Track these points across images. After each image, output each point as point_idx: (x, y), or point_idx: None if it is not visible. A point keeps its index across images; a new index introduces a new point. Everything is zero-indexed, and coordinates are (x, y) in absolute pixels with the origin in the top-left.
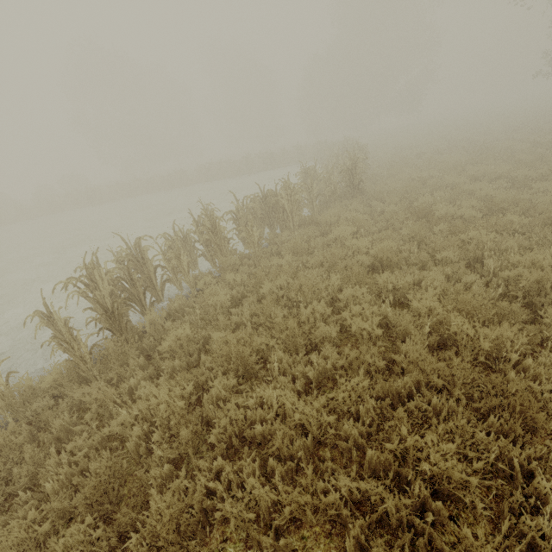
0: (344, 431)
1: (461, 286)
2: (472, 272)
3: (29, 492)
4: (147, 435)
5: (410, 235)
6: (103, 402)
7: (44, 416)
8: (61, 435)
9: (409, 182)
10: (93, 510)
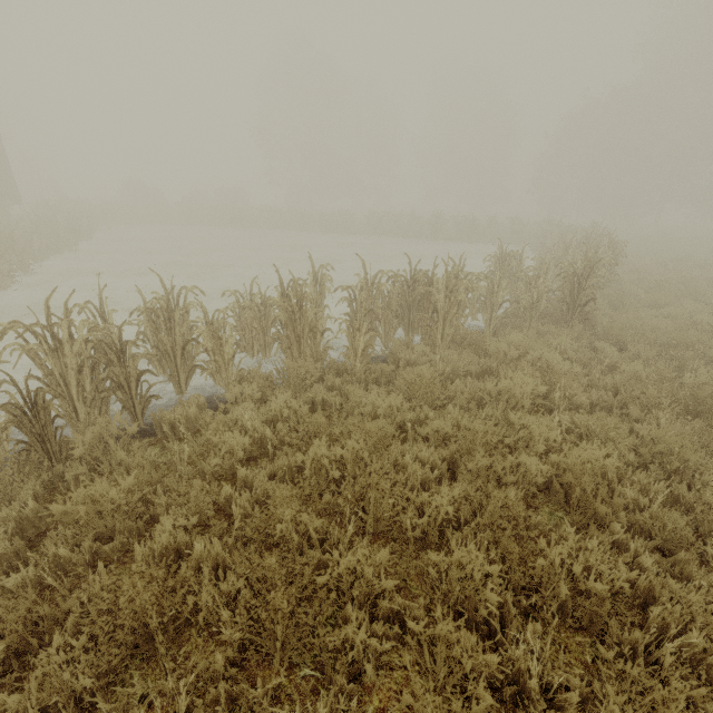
0: None
1: None
2: None
3: None
4: None
5: (658, 450)
6: None
7: None
8: None
9: (685, 326)
10: None
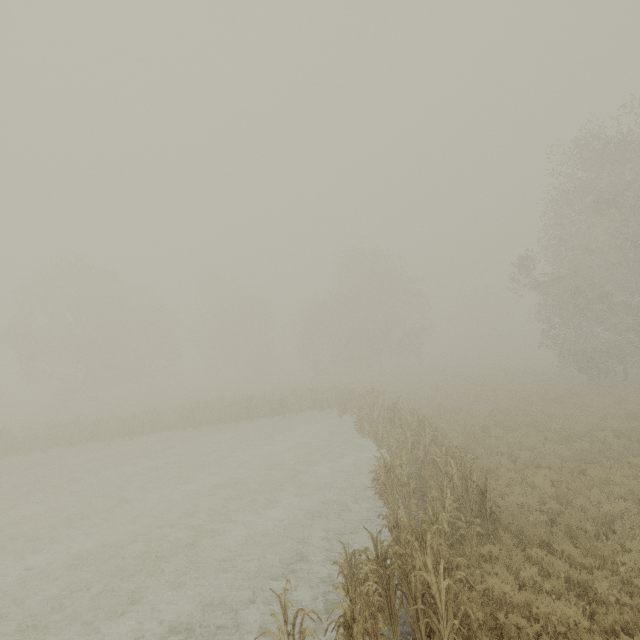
0: None
1: None
2: None
3: None
4: None
5: None
6: None
7: None
8: None
9: (538, 495)
10: None
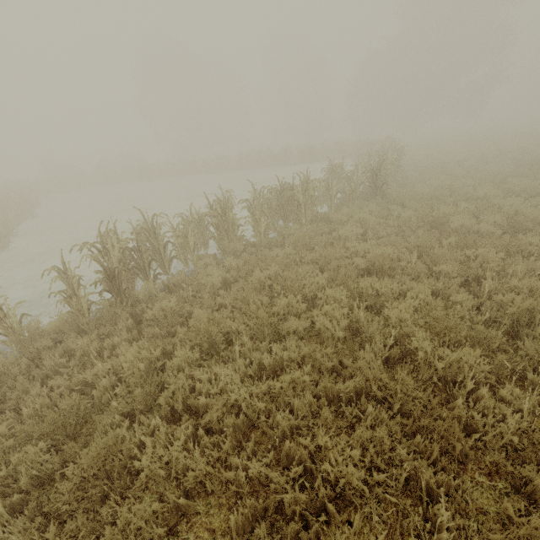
0: (276, 420)
1: (442, 303)
2: (464, 290)
3: (14, 413)
4: (114, 388)
5: (415, 244)
6: (88, 352)
7: (42, 354)
8: (50, 373)
9: (438, 189)
10: (49, 437)
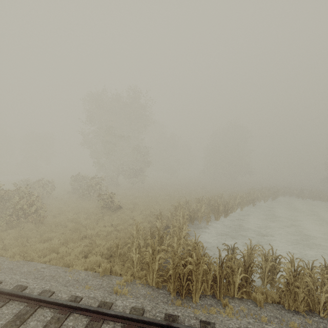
0: None
1: None
2: None
3: None
4: None
5: None
6: None
7: None
8: None
9: None
10: None
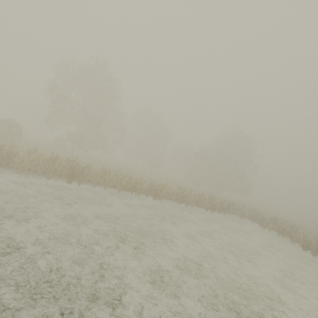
0: None
1: None
2: None
3: None
4: None
5: None
6: None
7: None
8: None
9: None
10: None
